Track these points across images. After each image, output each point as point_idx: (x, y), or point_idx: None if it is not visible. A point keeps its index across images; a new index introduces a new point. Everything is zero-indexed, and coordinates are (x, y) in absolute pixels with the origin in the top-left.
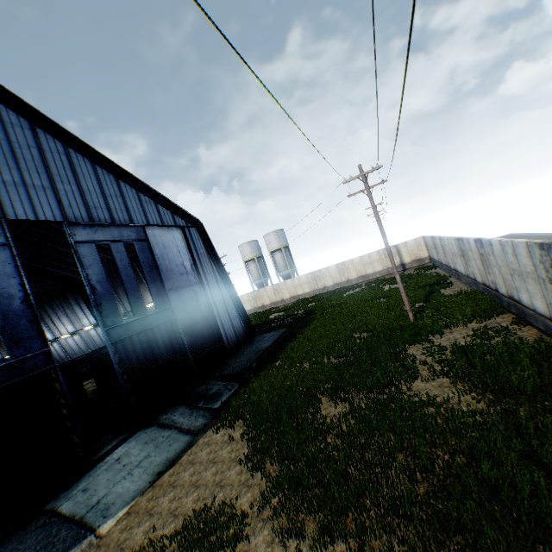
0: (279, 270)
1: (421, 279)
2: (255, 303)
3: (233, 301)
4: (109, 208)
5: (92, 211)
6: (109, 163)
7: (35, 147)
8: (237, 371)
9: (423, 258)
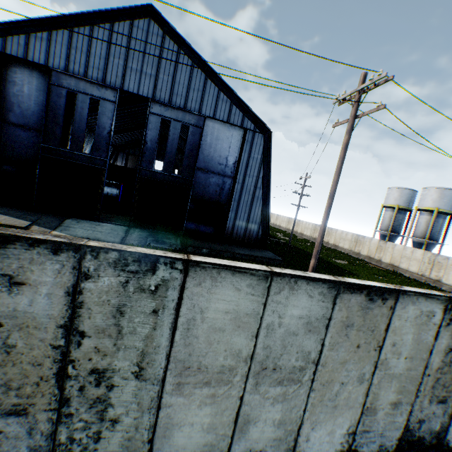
0: (413, 233)
1: None
2: (354, 246)
3: (262, 209)
4: (187, 98)
5: (173, 97)
6: (206, 65)
7: (159, 50)
8: (190, 243)
9: None
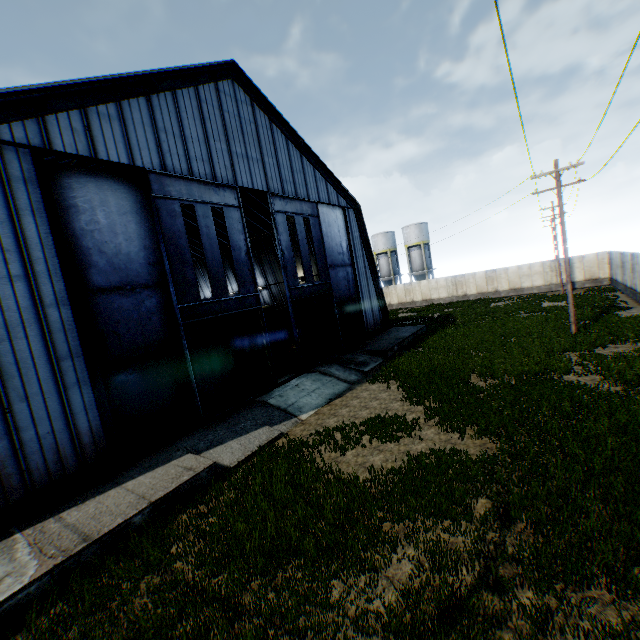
0: (413, 269)
1: (592, 300)
2: None
3: (375, 289)
4: (295, 183)
5: (284, 185)
6: (297, 139)
7: (253, 123)
8: (381, 349)
9: (600, 278)
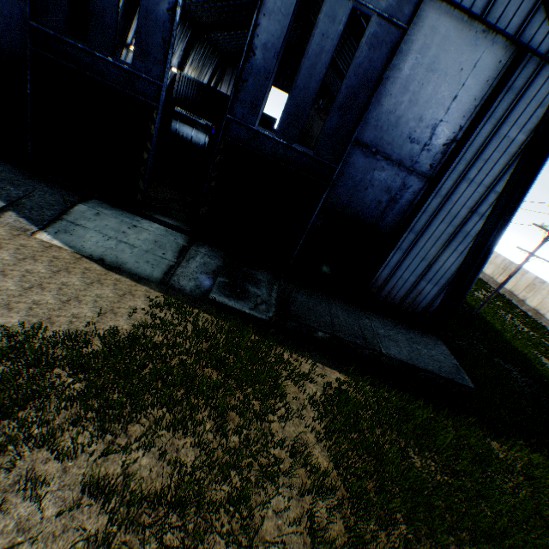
0: None
1: None
2: None
3: (463, 261)
4: None
5: None
6: None
7: None
8: (294, 310)
9: None
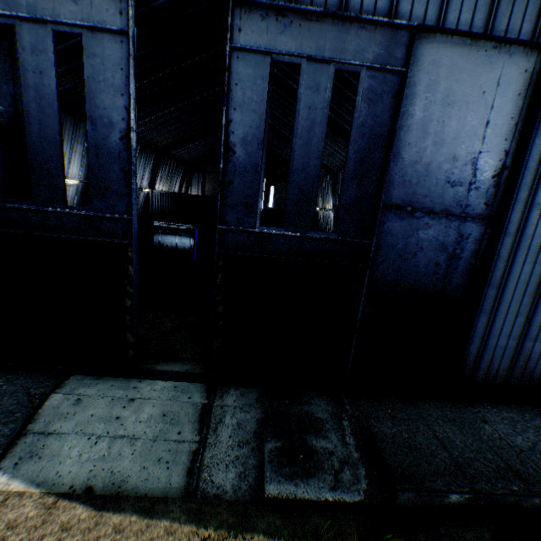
0: None
1: None
2: None
3: None
4: None
5: None
6: None
7: None
8: (395, 464)
9: None
